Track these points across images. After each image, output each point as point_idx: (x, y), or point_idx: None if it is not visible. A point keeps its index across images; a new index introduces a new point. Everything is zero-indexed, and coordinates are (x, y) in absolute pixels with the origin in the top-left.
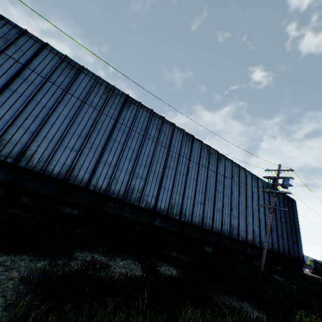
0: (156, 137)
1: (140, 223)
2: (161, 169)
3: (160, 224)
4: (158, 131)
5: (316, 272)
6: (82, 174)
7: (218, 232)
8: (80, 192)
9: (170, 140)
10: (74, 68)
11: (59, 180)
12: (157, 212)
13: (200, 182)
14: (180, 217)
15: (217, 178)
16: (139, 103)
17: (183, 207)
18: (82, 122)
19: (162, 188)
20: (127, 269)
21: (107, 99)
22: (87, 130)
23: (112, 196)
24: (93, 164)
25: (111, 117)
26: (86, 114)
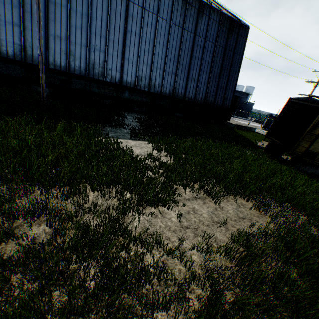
0: None
1: None
2: None
3: None
4: None
5: (266, 126)
6: None
7: (60, 69)
8: None
9: None
10: None
11: None
12: None
13: None
14: None
15: None
16: None
17: None
18: None
19: None
20: None
21: None
22: None
23: None
24: None
25: None
26: None
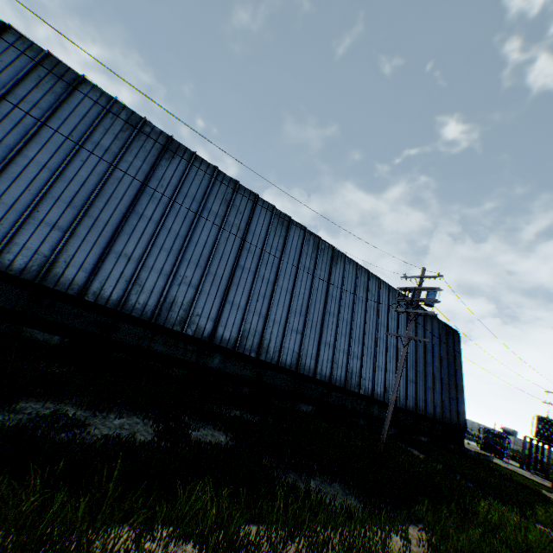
0: (221, 215)
1: (183, 362)
2: (227, 271)
3: (220, 364)
4: (225, 204)
5: (487, 447)
6: (72, 273)
7: (324, 380)
8: (67, 304)
9: (247, 221)
10: (65, 78)
11: (24, 282)
12: (215, 343)
13: (298, 297)
14: (258, 354)
15: (328, 291)
16: (192, 153)
17: (264, 337)
18: (77, 179)
19: (228, 304)
20: (124, 431)
21: (130, 142)
22: (87, 193)
23: (131, 314)
24: (96, 255)
25: (137, 175)
26: (86, 165)
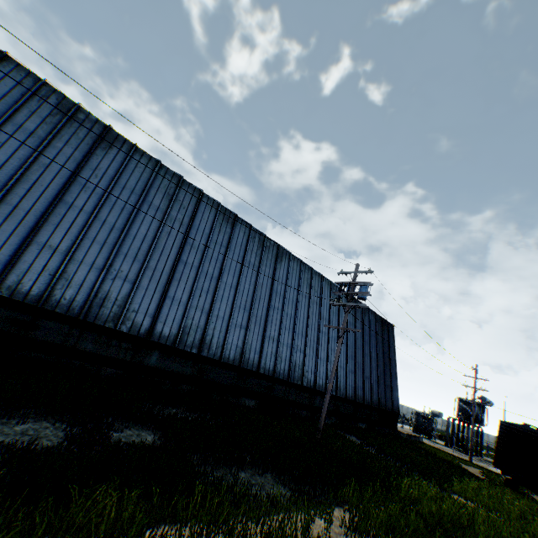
0: (163, 209)
1: (116, 361)
2: (168, 265)
3: (159, 362)
4: (168, 198)
5: (418, 429)
6: None
7: (268, 374)
8: None
9: (191, 217)
10: None
11: None
12: (153, 340)
13: (243, 293)
14: (200, 350)
15: (273, 287)
16: (133, 145)
17: (207, 333)
18: None
19: (168, 300)
20: (26, 437)
21: (61, 127)
22: (5, 178)
23: (55, 310)
24: (13, 246)
25: (67, 162)
26: (6, 147)
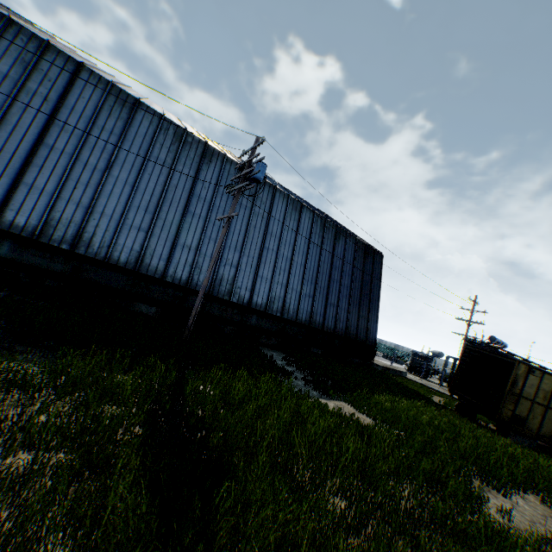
0: (15, 79)
1: None
2: (25, 148)
3: (13, 253)
4: (23, 66)
5: (413, 368)
6: None
7: (178, 283)
8: None
9: (62, 93)
10: None
11: None
12: None
13: (144, 192)
14: (73, 247)
15: (192, 189)
16: None
17: (86, 230)
18: None
19: (25, 187)
20: None
21: None
22: None
23: None
24: None
25: None
26: None
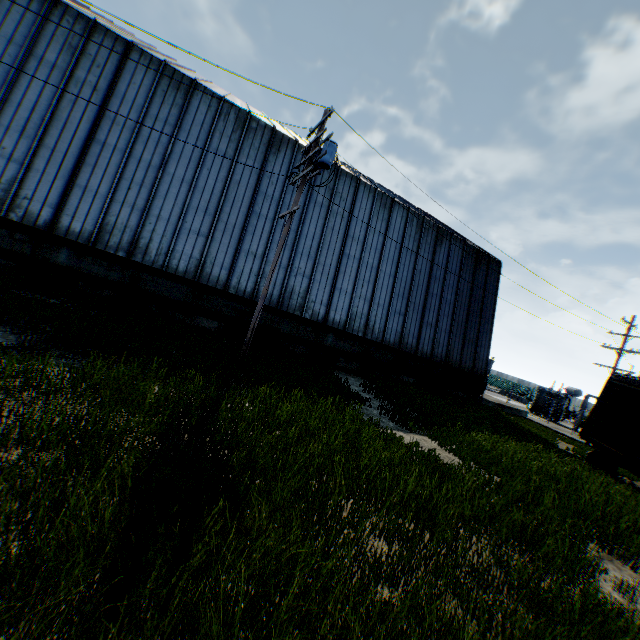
0: (63, 68)
1: (11, 253)
2: (76, 146)
3: (71, 261)
4: (71, 53)
5: (538, 408)
6: None
7: (242, 296)
8: None
9: (111, 80)
10: None
11: None
12: (55, 234)
13: (203, 190)
14: (129, 254)
15: (257, 186)
16: None
17: (142, 236)
18: None
19: (79, 189)
20: None
21: None
22: None
23: None
24: None
25: None
26: None
